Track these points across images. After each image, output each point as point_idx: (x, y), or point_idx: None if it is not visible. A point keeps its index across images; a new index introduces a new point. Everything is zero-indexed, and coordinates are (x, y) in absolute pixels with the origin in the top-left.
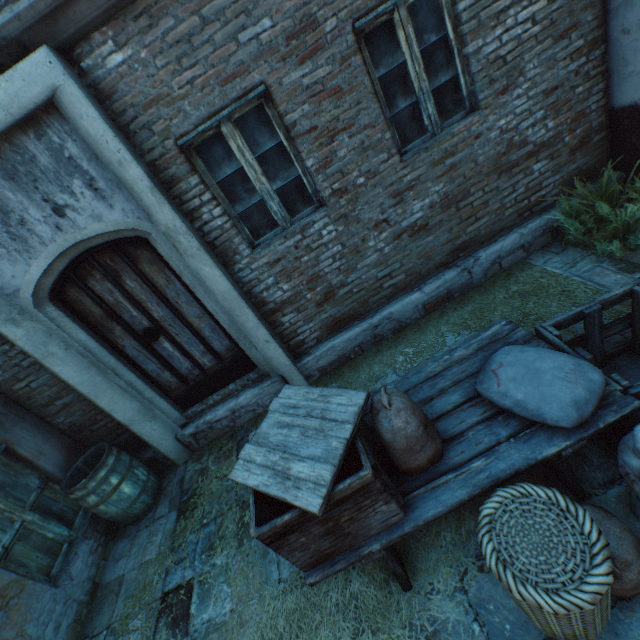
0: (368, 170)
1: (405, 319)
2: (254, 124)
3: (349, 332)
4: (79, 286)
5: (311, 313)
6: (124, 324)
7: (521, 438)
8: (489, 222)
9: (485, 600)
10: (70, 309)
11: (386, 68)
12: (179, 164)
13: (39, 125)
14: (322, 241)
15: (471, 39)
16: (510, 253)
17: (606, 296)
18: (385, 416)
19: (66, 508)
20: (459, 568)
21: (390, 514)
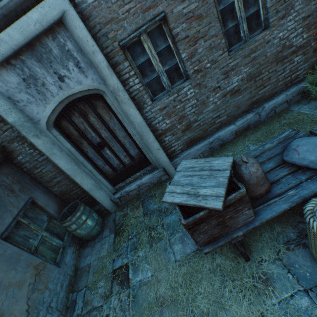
0: (212, 60)
1: (226, 139)
2: (156, 35)
3: (197, 146)
4: (67, 120)
5: (179, 136)
6: (88, 140)
7: (314, 179)
8: (270, 89)
9: (292, 263)
10: (62, 132)
11: (223, 5)
12: (120, 55)
13: (54, 33)
14: (187, 97)
15: None
16: (280, 105)
17: None
18: (245, 167)
19: (60, 231)
20: (275, 249)
21: (248, 216)
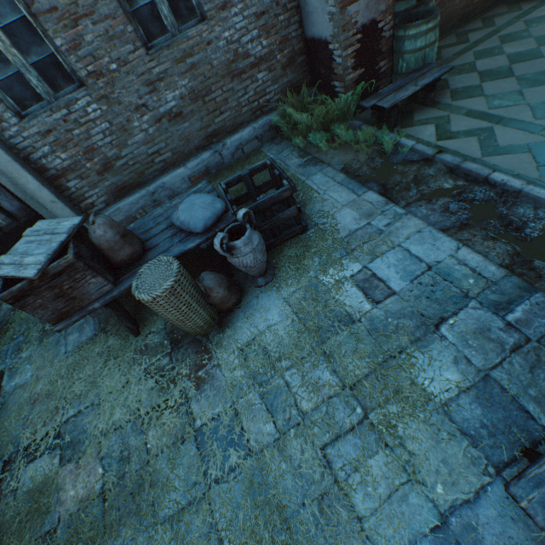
0: (119, 58)
1: (177, 188)
2: None
3: (131, 197)
4: None
5: (95, 180)
6: None
7: (183, 242)
8: (232, 116)
9: (174, 330)
10: None
11: None
12: None
13: None
14: (90, 118)
15: None
16: (249, 142)
17: (254, 166)
18: (92, 229)
19: None
20: (166, 320)
21: (101, 285)
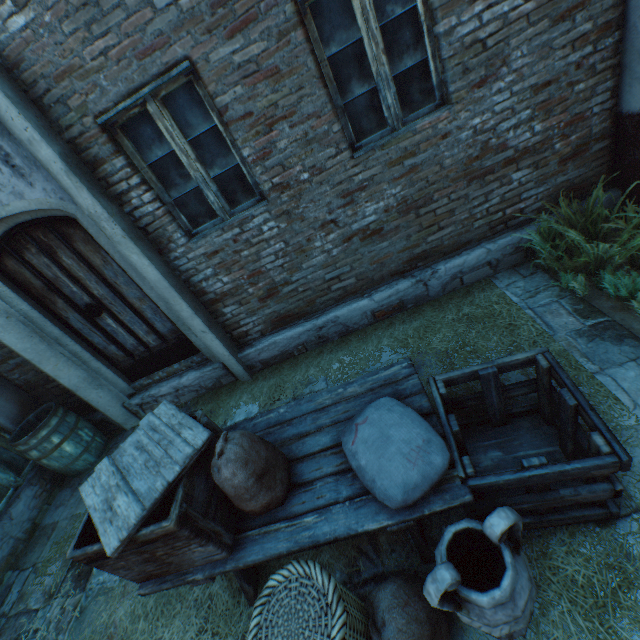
0: (313, 165)
1: (352, 324)
2: (185, 103)
3: (292, 330)
4: (16, 258)
5: (254, 307)
6: (65, 298)
7: (355, 504)
8: (455, 232)
9: None
10: (10, 279)
11: (339, 45)
12: (101, 144)
13: None
14: (263, 237)
15: (442, 16)
16: (474, 269)
17: (507, 359)
18: (217, 463)
19: (16, 456)
20: None
21: (211, 553)
